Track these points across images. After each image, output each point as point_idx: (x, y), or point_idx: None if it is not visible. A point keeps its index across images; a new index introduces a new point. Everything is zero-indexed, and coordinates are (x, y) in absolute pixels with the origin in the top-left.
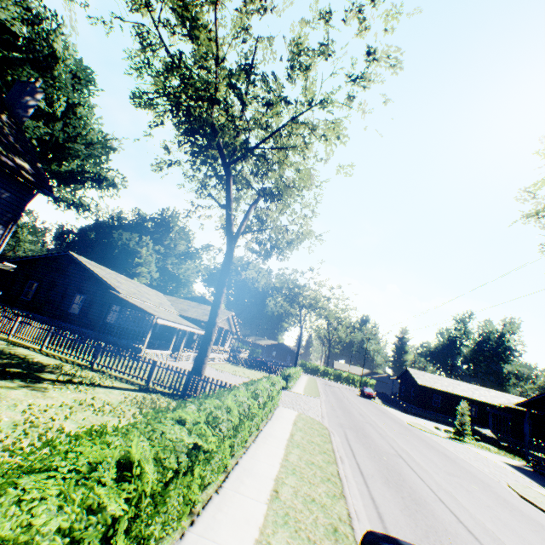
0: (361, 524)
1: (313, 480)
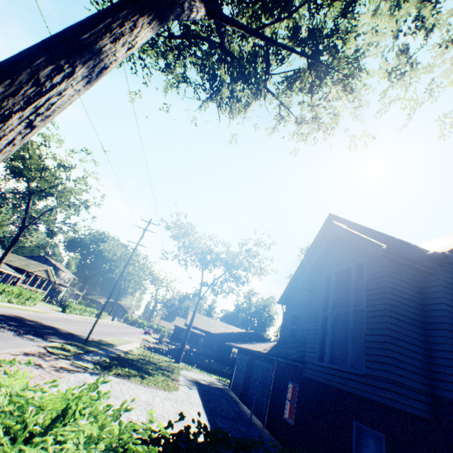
0: (3, 310)
1: (0, 306)
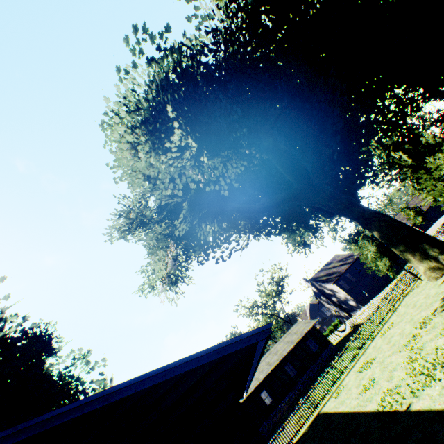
0: None
1: None
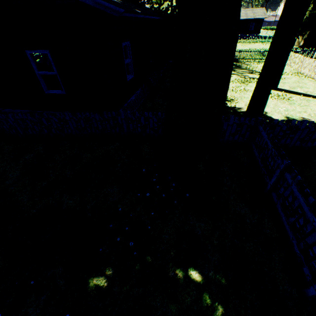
0: None
1: None
